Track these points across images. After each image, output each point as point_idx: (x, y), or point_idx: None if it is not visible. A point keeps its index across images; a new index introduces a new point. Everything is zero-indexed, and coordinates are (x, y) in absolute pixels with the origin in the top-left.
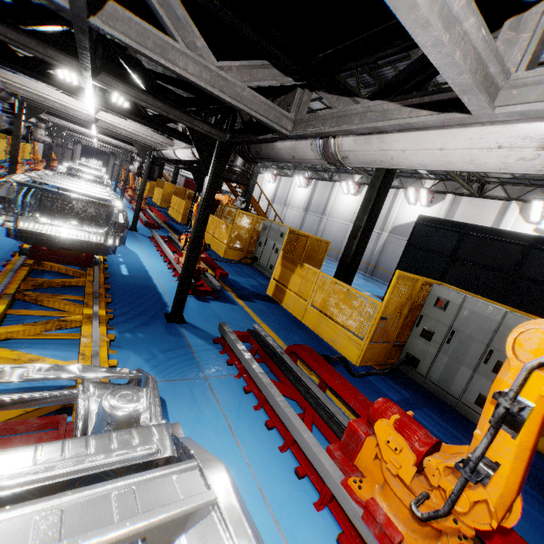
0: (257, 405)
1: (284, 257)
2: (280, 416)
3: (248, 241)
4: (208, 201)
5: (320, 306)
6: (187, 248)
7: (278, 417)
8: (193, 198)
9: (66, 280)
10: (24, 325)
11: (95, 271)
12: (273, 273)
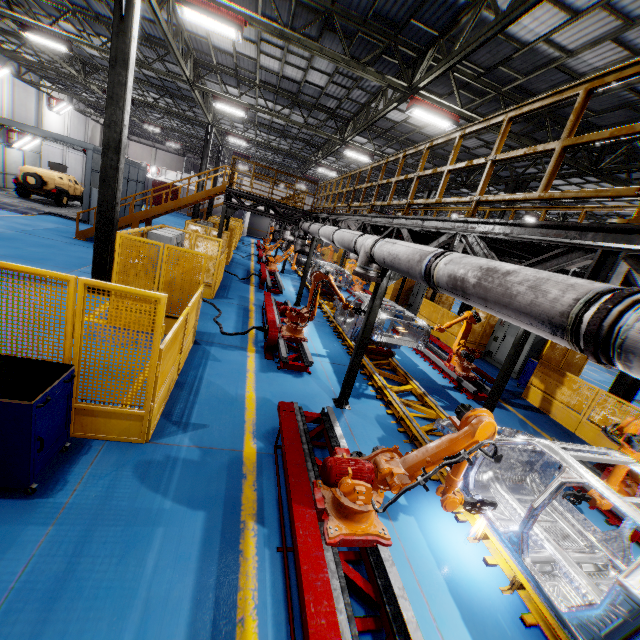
0: (591, 506)
1: (545, 366)
2: (622, 517)
3: (480, 335)
4: (523, 341)
5: (599, 422)
6: (499, 373)
7: (615, 518)
8: (402, 280)
9: (405, 388)
10: (426, 426)
11: (412, 379)
12: (530, 378)
